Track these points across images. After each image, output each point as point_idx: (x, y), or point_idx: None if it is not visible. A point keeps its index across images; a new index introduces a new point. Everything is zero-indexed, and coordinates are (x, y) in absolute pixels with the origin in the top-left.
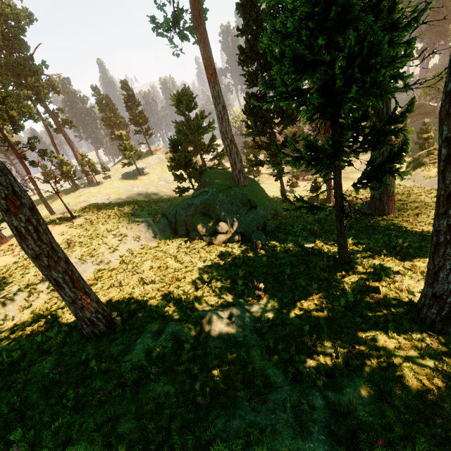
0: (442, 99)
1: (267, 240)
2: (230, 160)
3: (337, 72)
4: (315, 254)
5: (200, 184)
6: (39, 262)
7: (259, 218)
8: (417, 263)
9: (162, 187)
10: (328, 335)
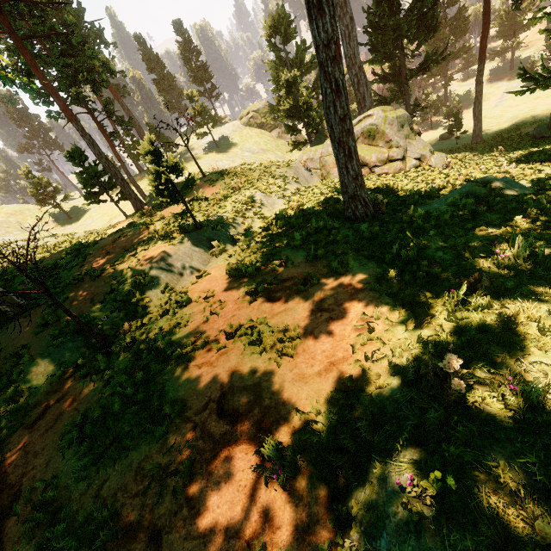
0: None
1: None
2: (357, 96)
3: None
4: (531, 156)
5: (319, 134)
6: (343, 125)
7: (428, 145)
8: None
9: (249, 159)
10: None
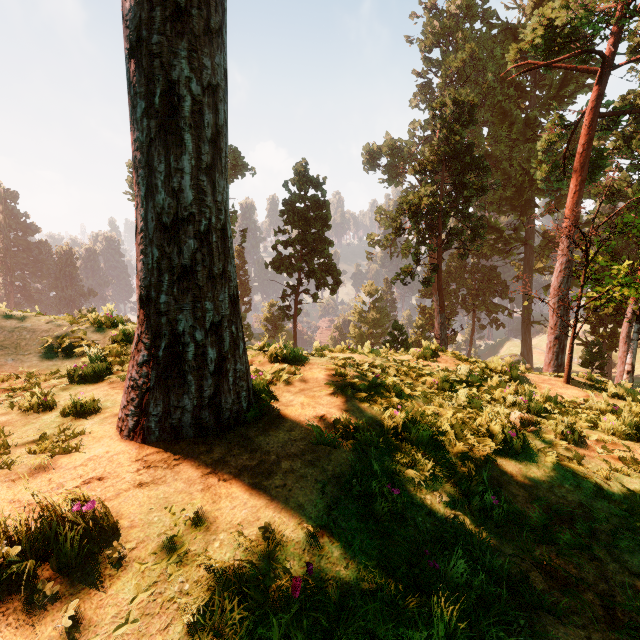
0: None
1: None
2: None
3: None
4: None
5: None
6: None
7: None
8: None
9: None
10: None
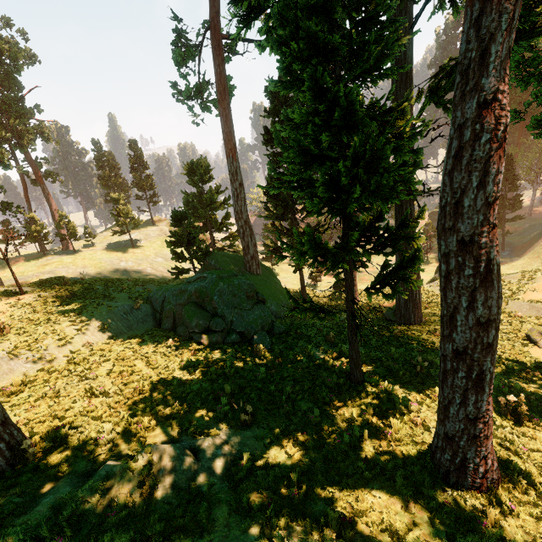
0: (438, 213)
1: (272, 344)
2: (242, 243)
3: (341, 170)
4: (325, 368)
5: (203, 266)
6: None
7: (267, 315)
8: (436, 389)
9: (158, 265)
10: (323, 486)
